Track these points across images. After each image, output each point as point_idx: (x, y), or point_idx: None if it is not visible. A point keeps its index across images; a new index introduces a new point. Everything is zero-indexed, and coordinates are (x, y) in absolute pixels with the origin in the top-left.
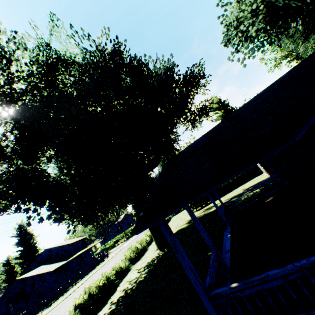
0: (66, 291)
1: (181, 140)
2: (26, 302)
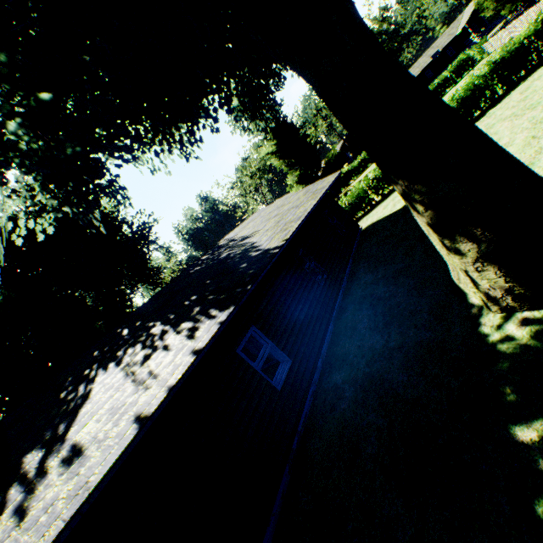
0: None
1: (146, 264)
2: None
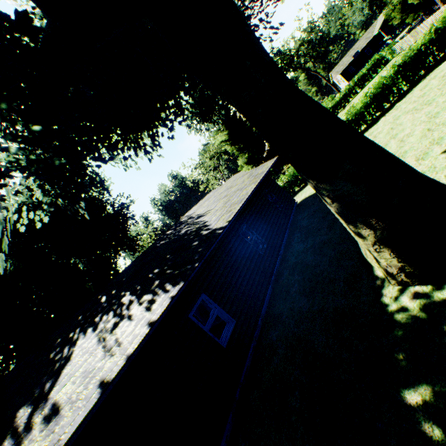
0: None
1: (126, 235)
2: None
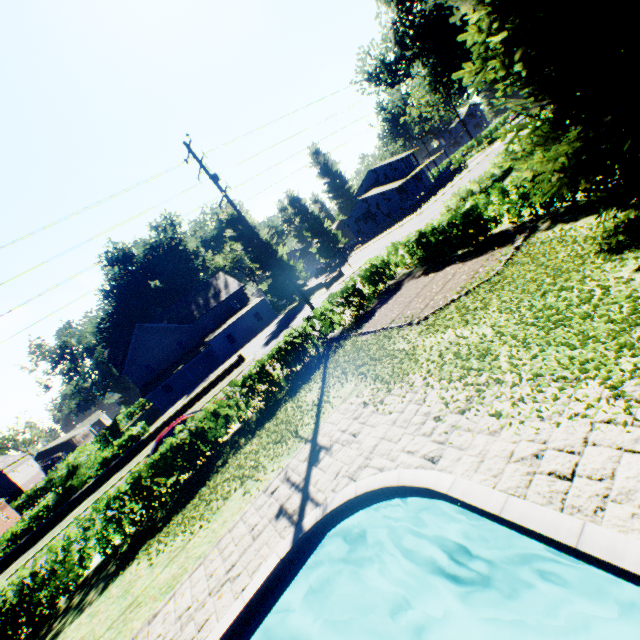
0: (427, 202)
1: None
2: (375, 222)
